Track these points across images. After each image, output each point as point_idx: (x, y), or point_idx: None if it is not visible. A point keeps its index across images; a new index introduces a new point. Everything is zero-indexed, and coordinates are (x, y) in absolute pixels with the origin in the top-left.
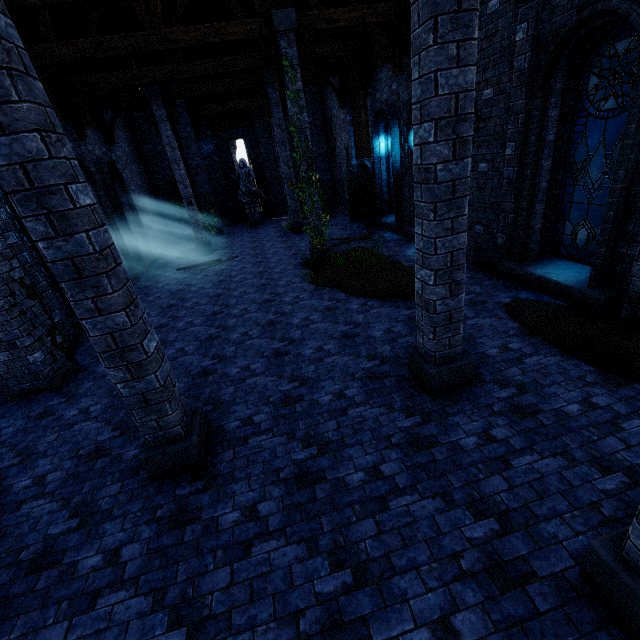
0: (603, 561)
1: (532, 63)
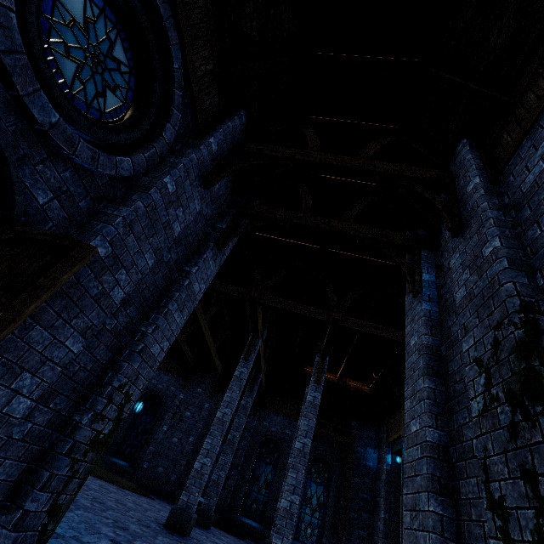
0: (269, 543)
1: (207, 416)
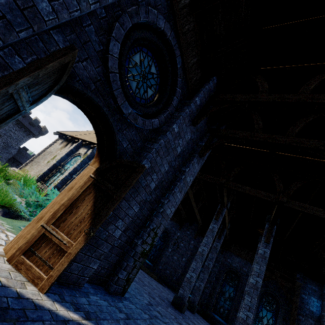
0: None
1: (193, 248)
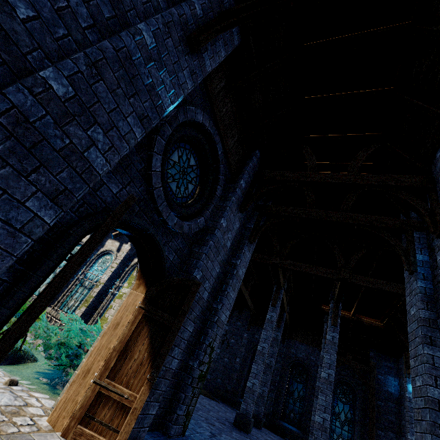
0: None
1: (247, 343)
